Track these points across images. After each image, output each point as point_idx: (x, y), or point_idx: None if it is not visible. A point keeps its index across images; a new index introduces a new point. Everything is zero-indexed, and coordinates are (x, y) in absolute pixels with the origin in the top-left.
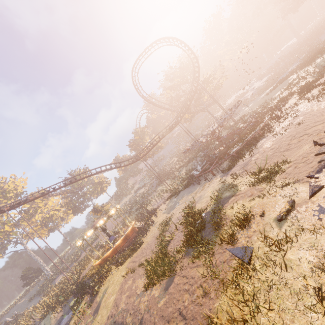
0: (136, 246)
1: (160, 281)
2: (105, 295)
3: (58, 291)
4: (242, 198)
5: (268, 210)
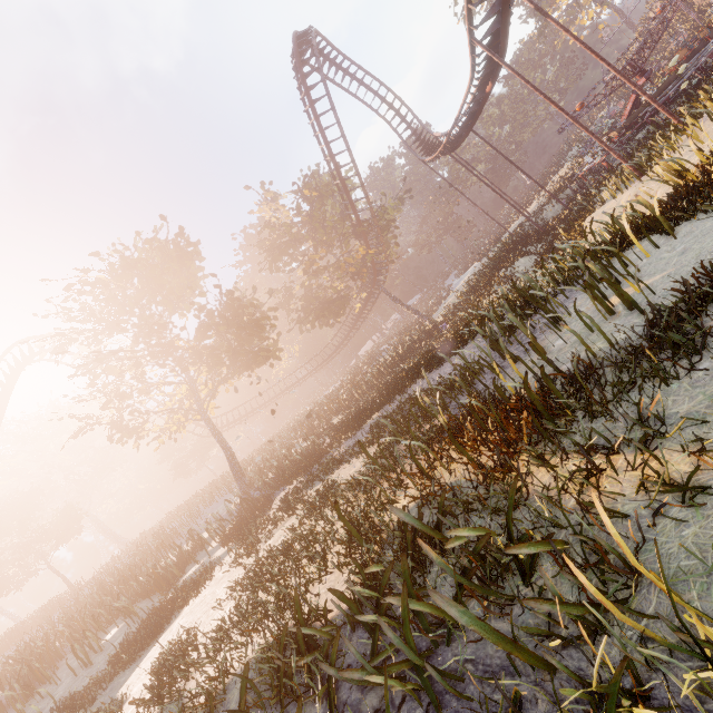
0: None
1: None
2: None
3: None
4: None
5: None
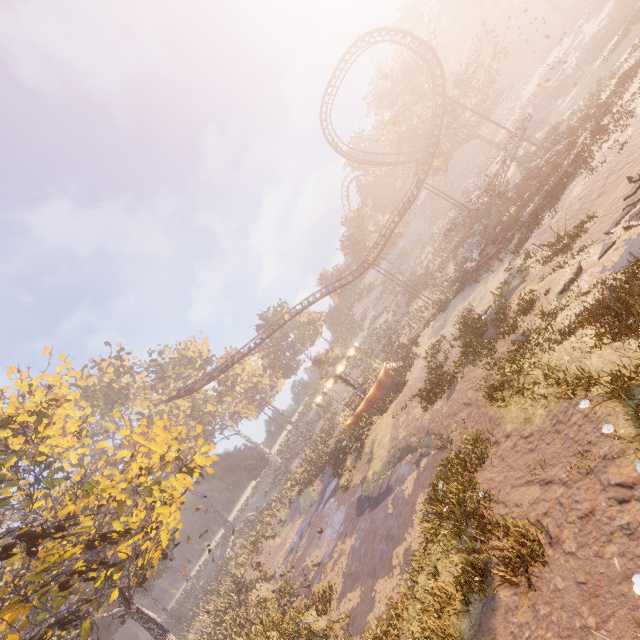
0: (399, 386)
1: (440, 397)
2: (375, 442)
3: (306, 466)
4: (531, 282)
5: (554, 286)
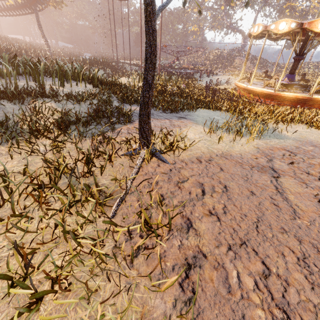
0: None
1: None
2: None
3: None
4: None
5: None
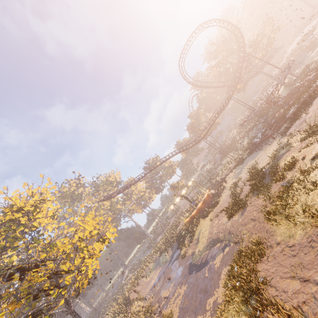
0: (214, 203)
1: (237, 213)
2: (200, 233)
3: (164, 241)
4: (293, 151)
5: (307, 155)
